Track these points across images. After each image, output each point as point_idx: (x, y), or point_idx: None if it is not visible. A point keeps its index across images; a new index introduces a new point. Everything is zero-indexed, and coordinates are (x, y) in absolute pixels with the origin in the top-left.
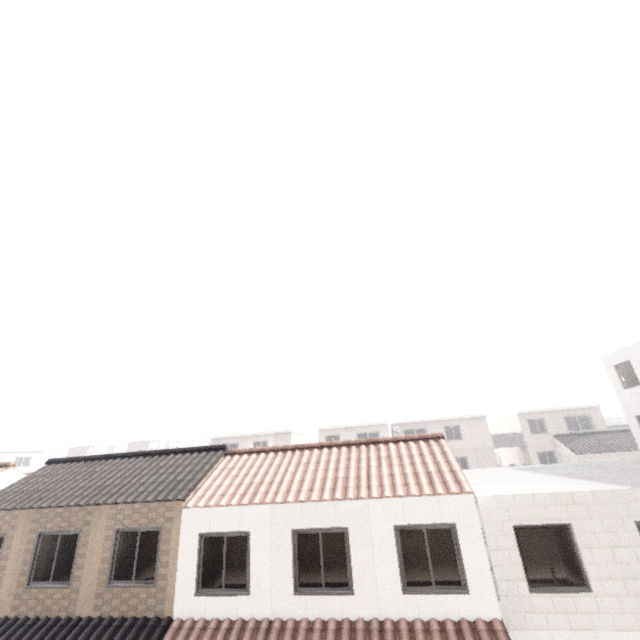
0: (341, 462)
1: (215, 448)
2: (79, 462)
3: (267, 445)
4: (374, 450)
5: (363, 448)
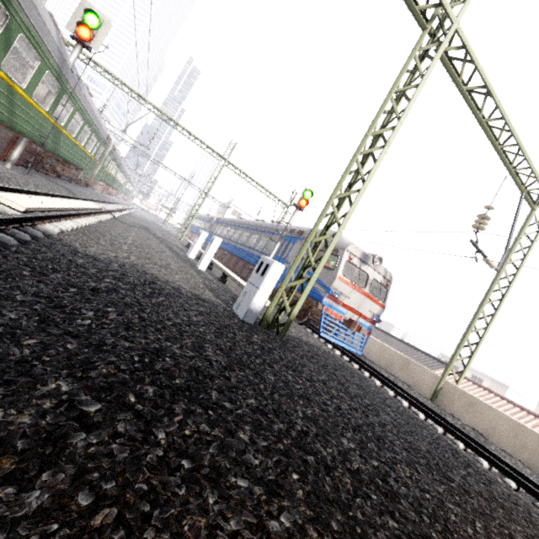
0: (508, 411)
1: (441, 362)
2: (381, 332)
3: (482, 383)
4: (538, 422)
5: (531, 416)
